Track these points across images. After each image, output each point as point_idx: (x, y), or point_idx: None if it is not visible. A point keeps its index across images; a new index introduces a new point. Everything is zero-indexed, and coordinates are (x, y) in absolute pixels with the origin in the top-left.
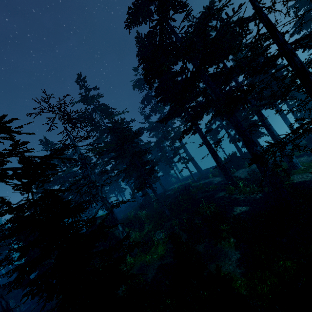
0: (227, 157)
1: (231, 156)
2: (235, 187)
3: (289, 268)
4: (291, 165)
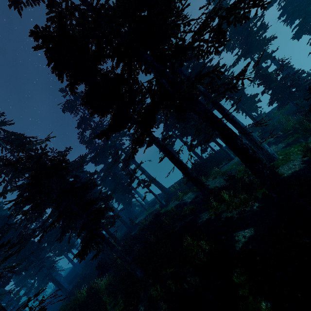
0: (192, 167)
1: (195, 165)
2: (218, 202)
3: None
4: (268, 157)
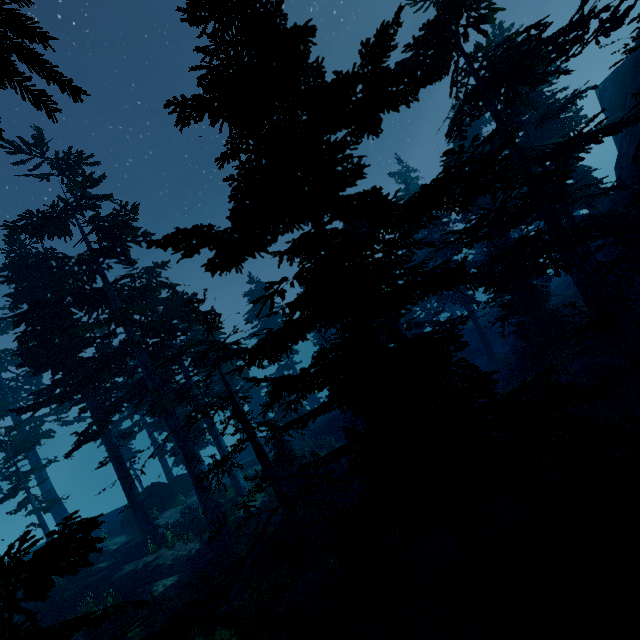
0: (146, 488)
1: (154, 485)
2: (158, 544)
3: (226, 639)
4: (238, 490)
